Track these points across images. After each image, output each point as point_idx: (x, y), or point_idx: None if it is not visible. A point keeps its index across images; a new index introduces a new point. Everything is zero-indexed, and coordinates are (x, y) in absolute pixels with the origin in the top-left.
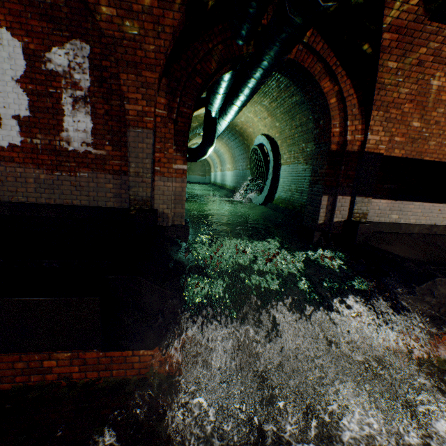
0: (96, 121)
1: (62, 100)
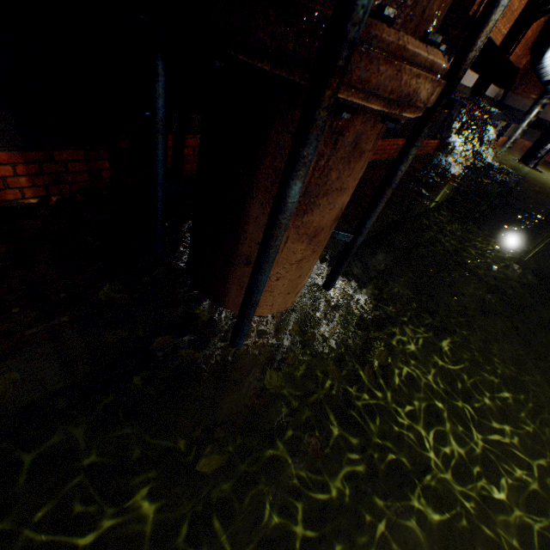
0: None
1: None
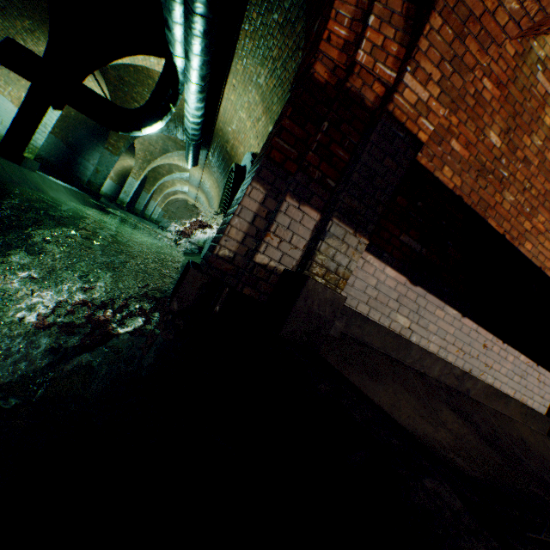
0: None
1: None
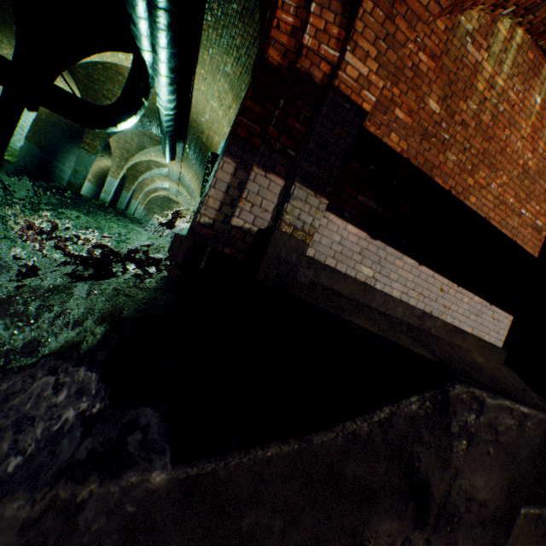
0: None
1: None
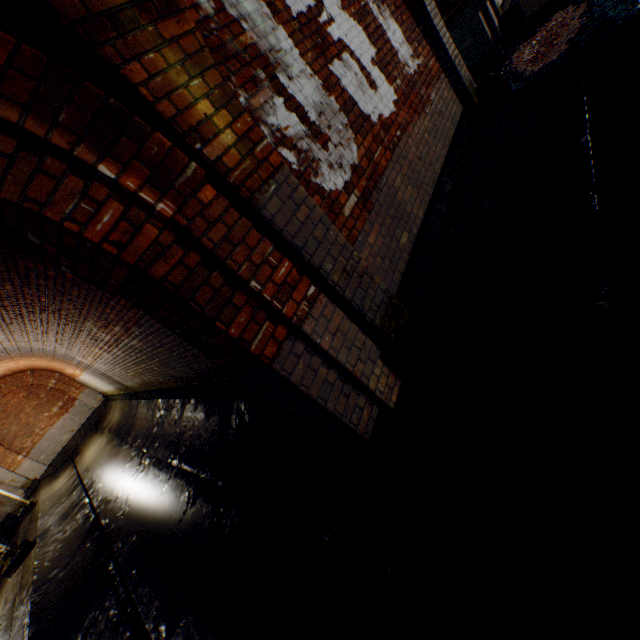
0: (398, 24)
1: (372, 12)
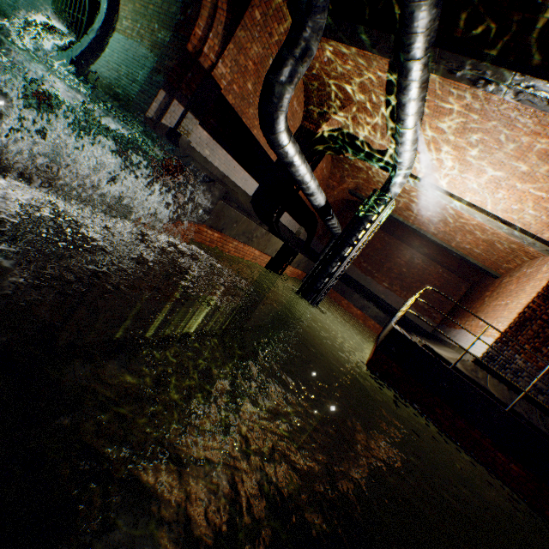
0: None
1: None
